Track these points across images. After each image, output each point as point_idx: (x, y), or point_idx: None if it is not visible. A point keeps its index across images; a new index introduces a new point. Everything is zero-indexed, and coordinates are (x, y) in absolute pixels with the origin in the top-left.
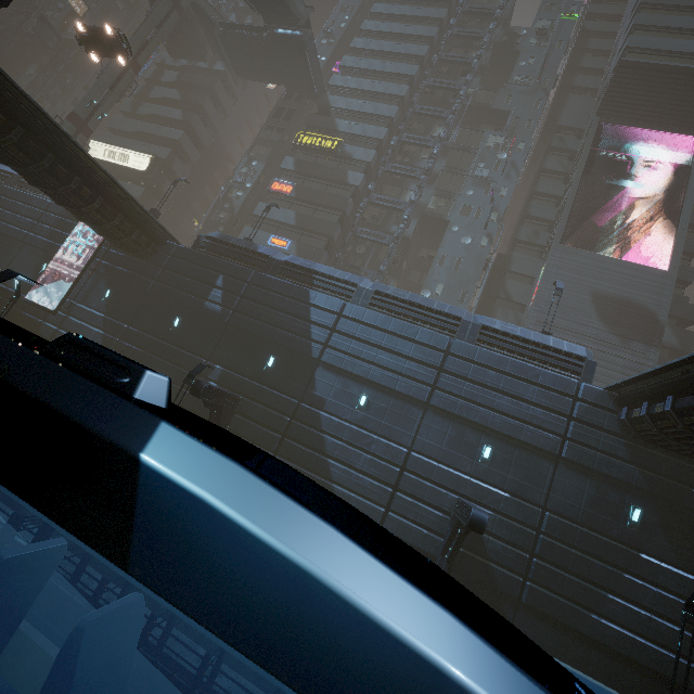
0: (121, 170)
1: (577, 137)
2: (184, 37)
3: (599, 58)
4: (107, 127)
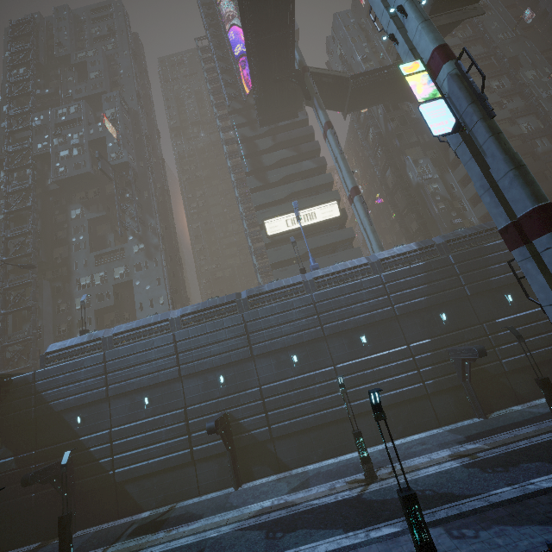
0: (310, 228)
1: (550, 54)
2: (282, 105)
3: (511, 10)
4: (255, 206)
